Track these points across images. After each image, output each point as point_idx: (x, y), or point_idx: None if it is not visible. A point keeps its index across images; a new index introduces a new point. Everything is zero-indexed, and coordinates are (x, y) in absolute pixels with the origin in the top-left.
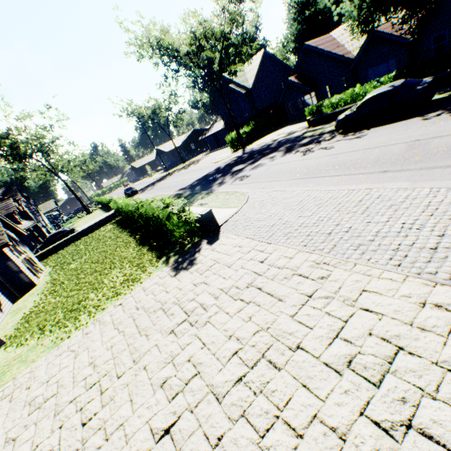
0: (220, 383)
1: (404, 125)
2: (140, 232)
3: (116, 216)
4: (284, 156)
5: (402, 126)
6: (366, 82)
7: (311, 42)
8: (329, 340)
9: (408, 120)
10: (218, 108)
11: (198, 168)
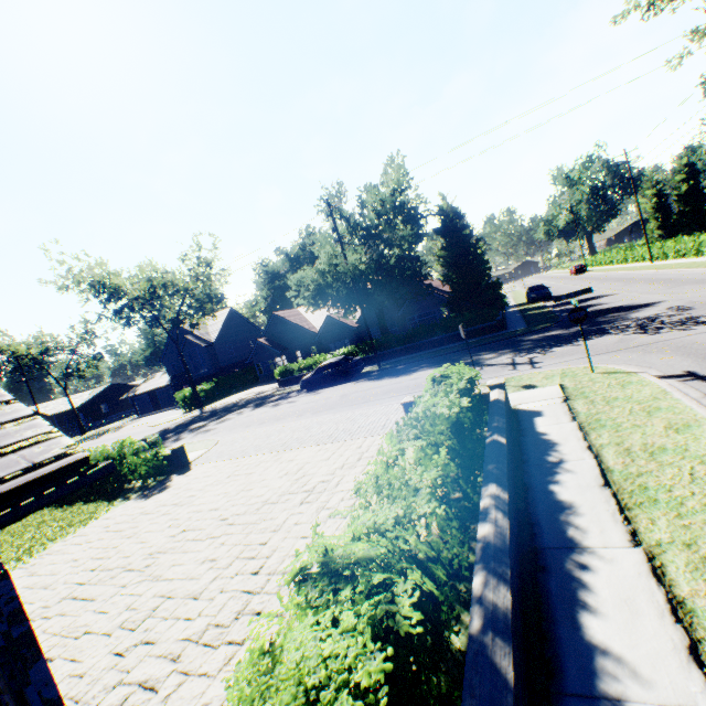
0: (217, 507)
1: (345, 386)
2: None
3: None
4: (254, 410)
5: (344, 386)
6: (330, 353)
7: (280, 313)
8: (279, 473)
9: (348, 383)
10: (165, 358)
11: (125, 433)
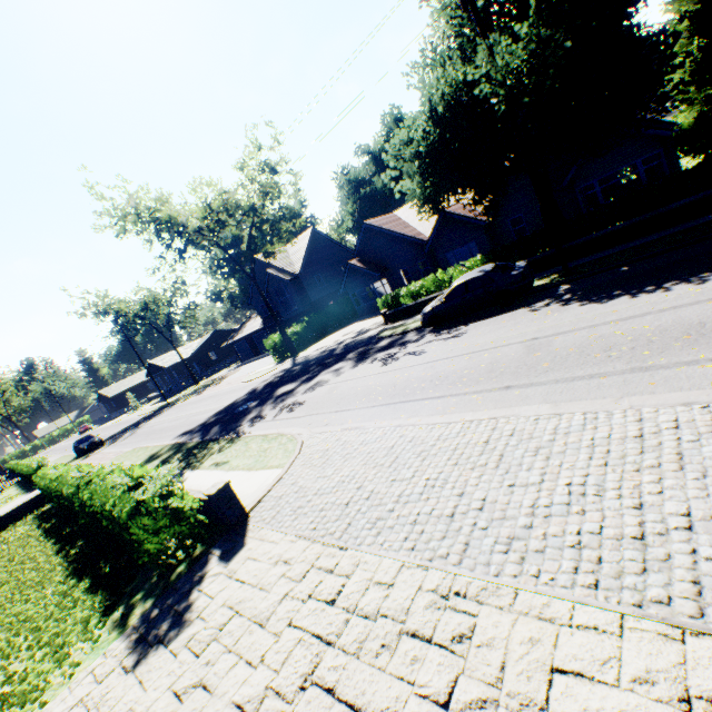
0: None
1: (511, 318)
2: (83, 540)
3: (43, 502)
4: (356, 366)
5: (509, 319)
6: (448, 266)
7: (373, 221)
8: None
9: (513, 311)
10: (253, 299)
11: (220, 391)
